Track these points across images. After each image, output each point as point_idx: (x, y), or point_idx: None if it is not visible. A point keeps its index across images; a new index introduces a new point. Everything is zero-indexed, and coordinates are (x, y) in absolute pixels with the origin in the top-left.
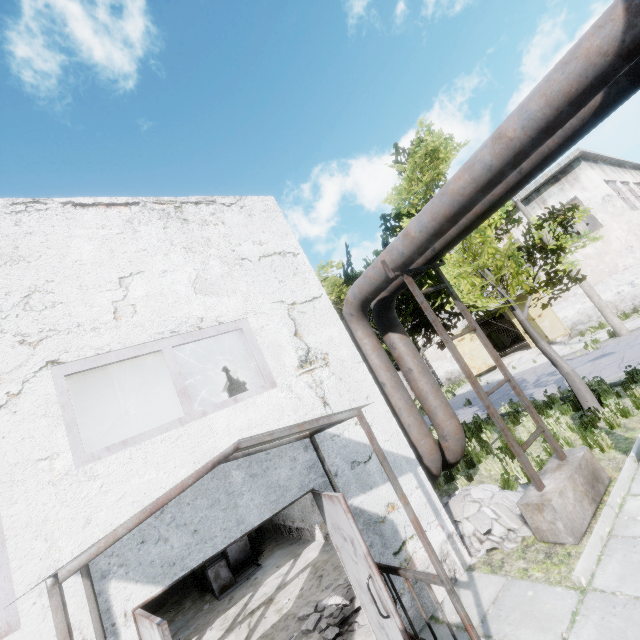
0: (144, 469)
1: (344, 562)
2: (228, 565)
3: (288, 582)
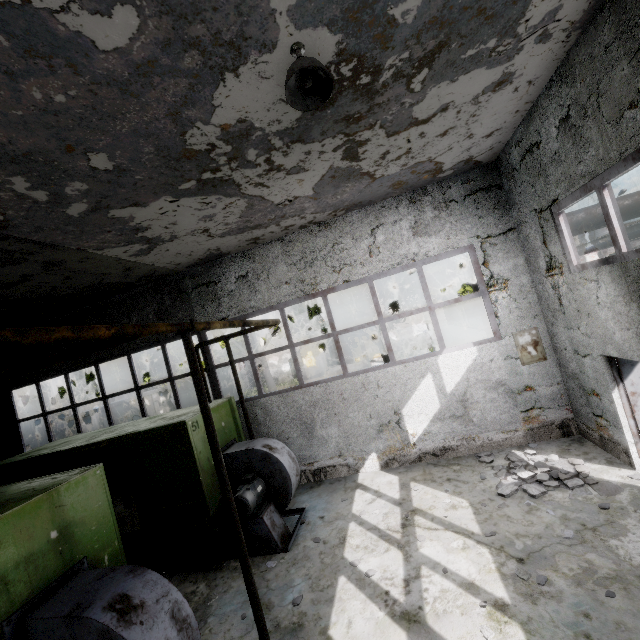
0: None
1: (639, 403)
2: (278, 510)
3: (405, 497)
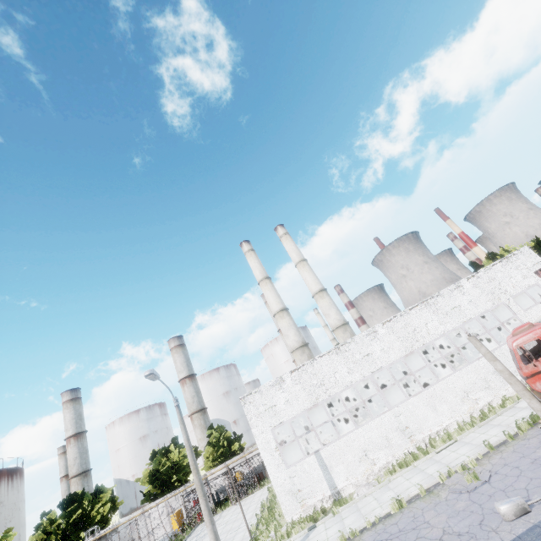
0: (534, 312)
1: None
2: None
3: None
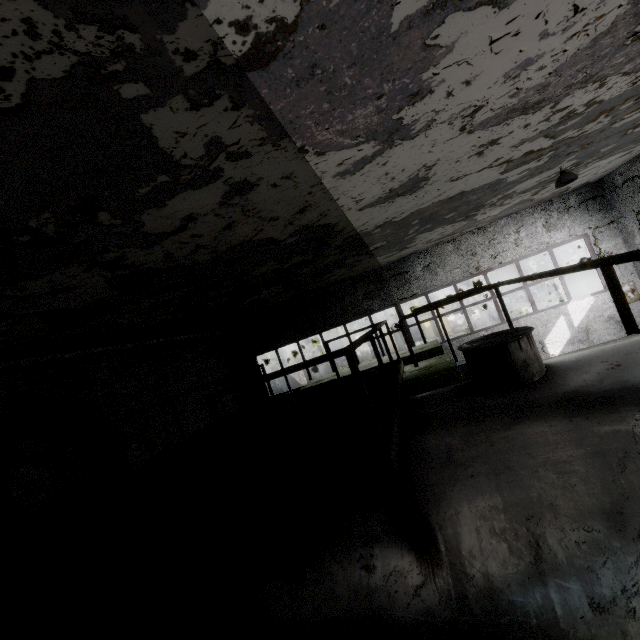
0: None
1: None
2: None
3: None
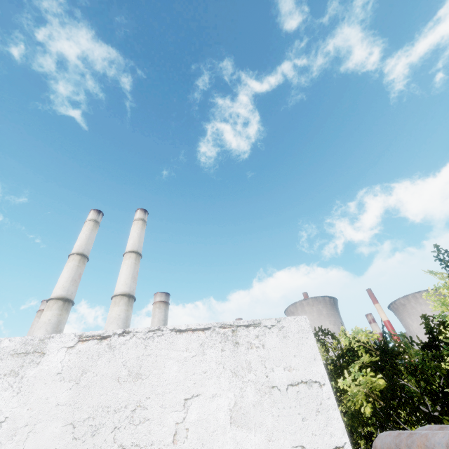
0: None
1: None
2: None
3: None
